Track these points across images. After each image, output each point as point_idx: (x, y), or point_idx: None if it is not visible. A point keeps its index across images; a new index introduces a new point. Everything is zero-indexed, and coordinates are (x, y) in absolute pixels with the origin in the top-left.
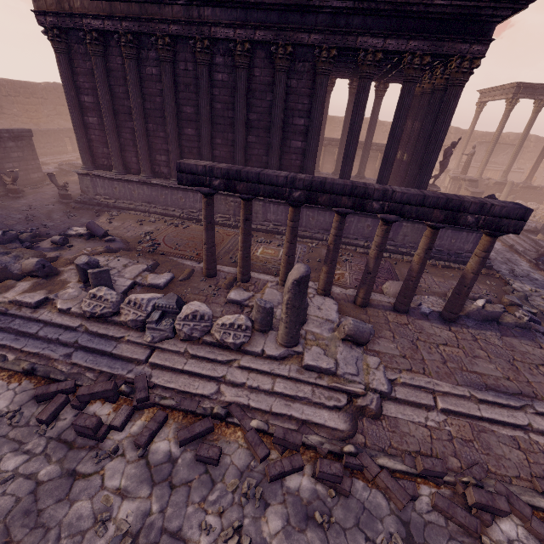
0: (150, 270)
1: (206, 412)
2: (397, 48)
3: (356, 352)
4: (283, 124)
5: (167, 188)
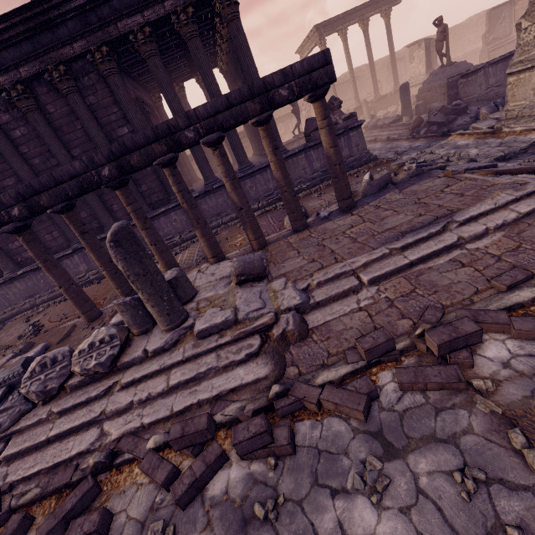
0: (19, 356)
1: (86, 472)
2: (158, 15)
3: (258, 287)
4: (110, 142)
5: (40, 270)
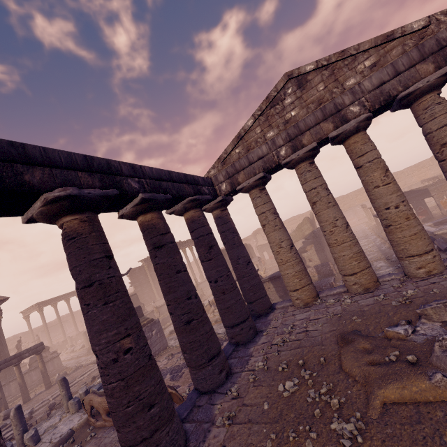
0: None
1: None
2: None
3: None
4: None
5: None
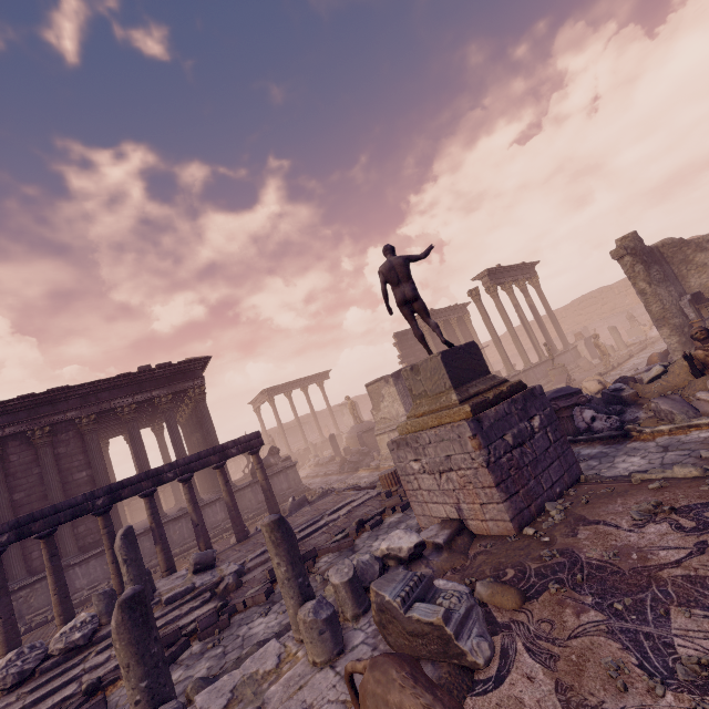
0: None
1: (75, 701)
2: (145, 398)
3: (210, 571)
4: (62, 485)
5: None
